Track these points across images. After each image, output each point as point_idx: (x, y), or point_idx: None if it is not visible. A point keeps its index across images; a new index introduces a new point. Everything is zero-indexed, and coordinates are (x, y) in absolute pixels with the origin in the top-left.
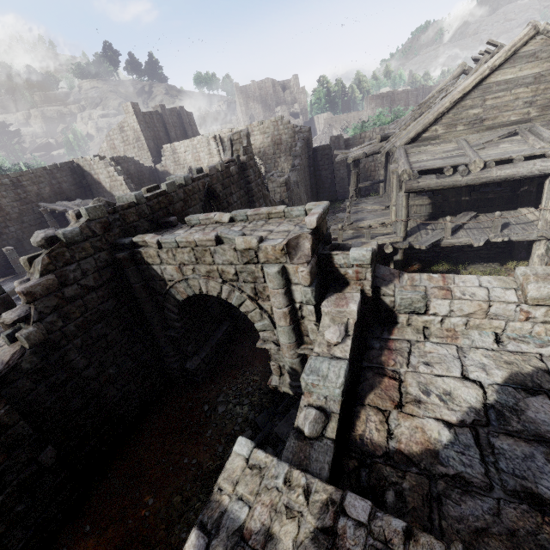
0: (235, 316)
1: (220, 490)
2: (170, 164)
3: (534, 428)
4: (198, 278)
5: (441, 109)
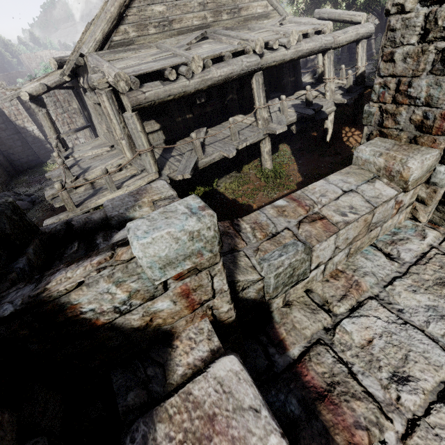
0: None
1: None
2: None
3: None
4: None
5: None
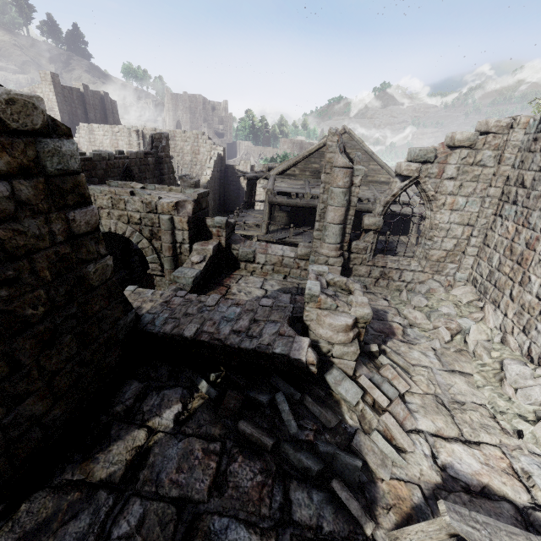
0: (132, 269)
1: None
2: (84, 143)
3: (279, 302)
4: (112, 218)
5: (297, 159)
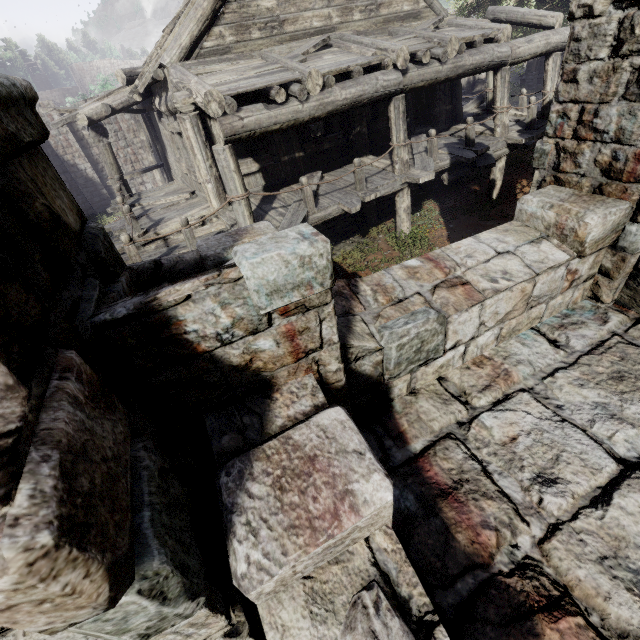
0: None
1: None
2: None
3: None
4: None
5: None
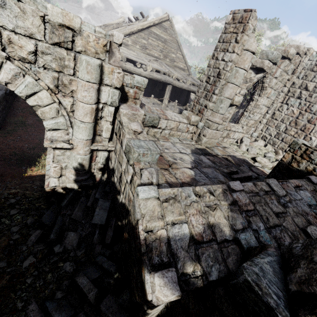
0: None
1: (152, 230)
2: None
3: (207, 164)
4: None
5: (132, 29)
